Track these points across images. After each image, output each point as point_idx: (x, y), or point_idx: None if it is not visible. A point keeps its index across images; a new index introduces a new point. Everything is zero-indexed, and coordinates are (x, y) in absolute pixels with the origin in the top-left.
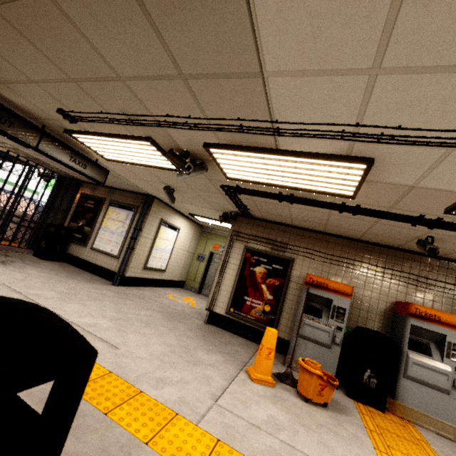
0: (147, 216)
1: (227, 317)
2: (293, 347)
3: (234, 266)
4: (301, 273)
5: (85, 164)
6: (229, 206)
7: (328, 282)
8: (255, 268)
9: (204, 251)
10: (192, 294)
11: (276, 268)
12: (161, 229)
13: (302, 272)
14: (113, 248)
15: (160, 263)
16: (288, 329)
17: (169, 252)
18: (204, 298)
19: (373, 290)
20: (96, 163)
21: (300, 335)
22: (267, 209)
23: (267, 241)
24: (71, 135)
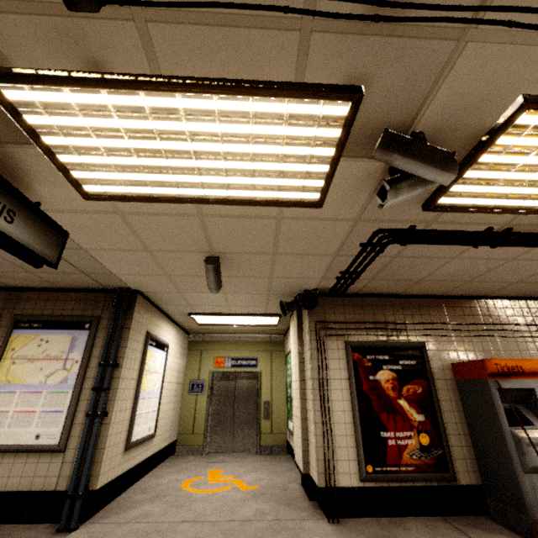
0: (128, 333)
1: (366, 487)
2: (530, 497)
3: (341, 383)
4: (442, 363)
5: (9, 210)
6: (315, 279)
7: (520, 362)
8: (377, 376)
9: (199, 374)
10: (201, 461)
11: (406, 365)
12: (147, 352)
13: (443, 360)
14: (43, 428)
15: (148, 422)
16: (470, 463)
17: (158, 394)
18: (223, 458)
19: (532, 357)
20: (39, 210)
21: (531, 469)
22: (398, 270)
23: (375, 326)
24: (15, 84)
